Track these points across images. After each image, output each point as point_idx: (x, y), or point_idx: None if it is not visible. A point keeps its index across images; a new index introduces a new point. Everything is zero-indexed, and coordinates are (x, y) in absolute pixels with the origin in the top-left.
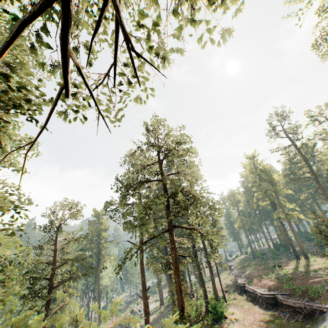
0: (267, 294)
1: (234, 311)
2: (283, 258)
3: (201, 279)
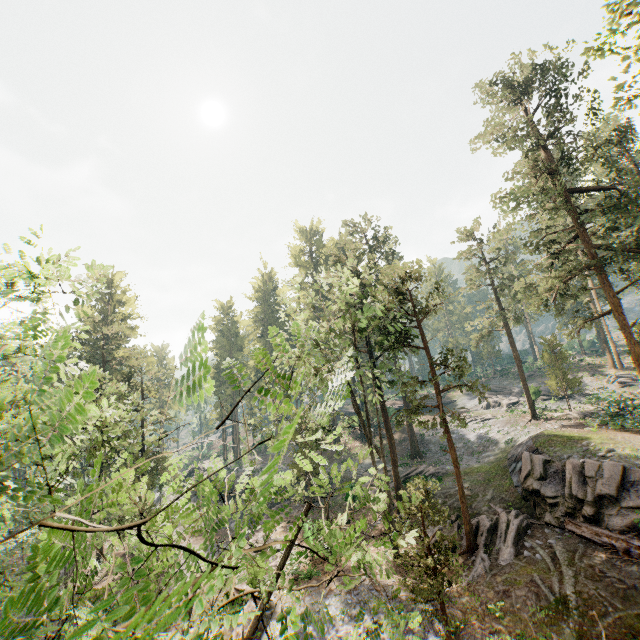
0: None
1: None
2: None
3: None
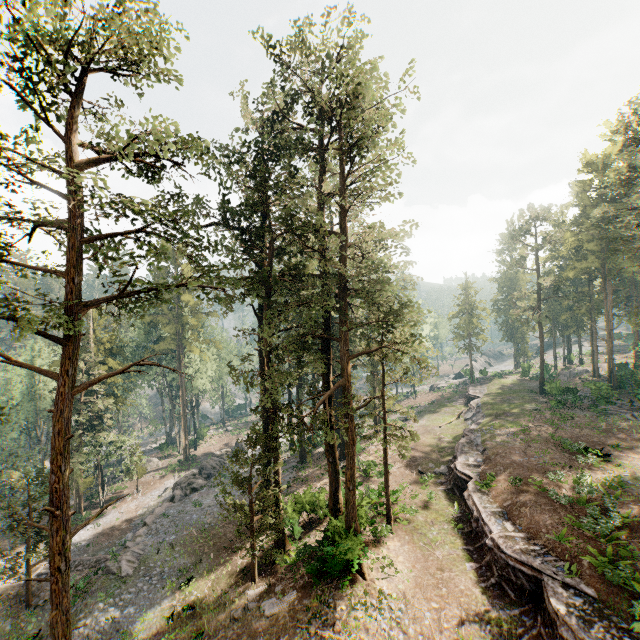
0: (514, 559)
1: (396, 560)
2: (626, 418)
3: (329, 457)
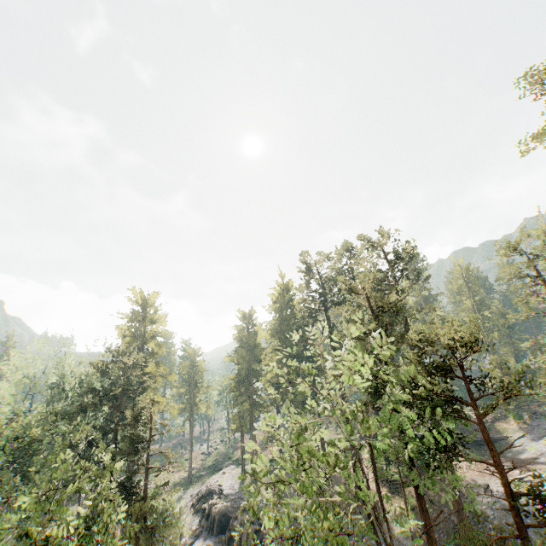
0: None
1: None
2: None
3: None
